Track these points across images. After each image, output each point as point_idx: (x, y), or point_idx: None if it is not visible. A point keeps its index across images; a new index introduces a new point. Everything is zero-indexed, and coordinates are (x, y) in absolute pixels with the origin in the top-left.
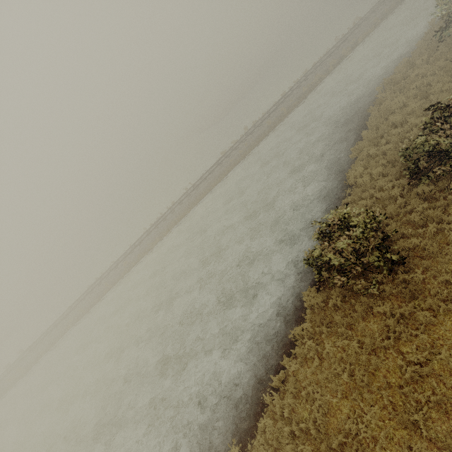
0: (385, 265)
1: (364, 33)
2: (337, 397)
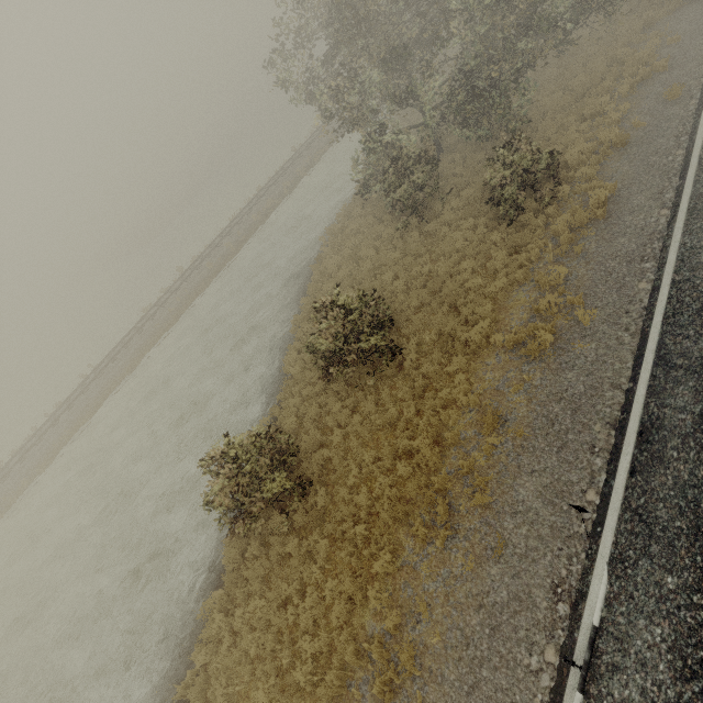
0: (295, 490)
1: (320, 151)
2: (242, 683)
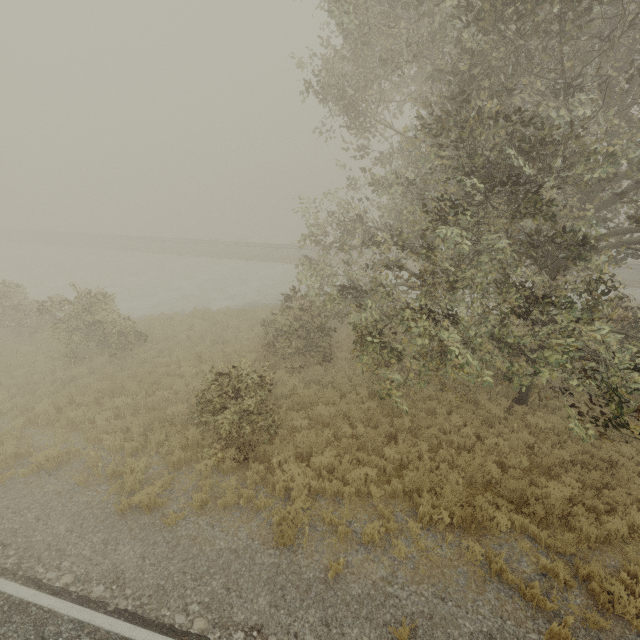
0: None
1: None
2: None
